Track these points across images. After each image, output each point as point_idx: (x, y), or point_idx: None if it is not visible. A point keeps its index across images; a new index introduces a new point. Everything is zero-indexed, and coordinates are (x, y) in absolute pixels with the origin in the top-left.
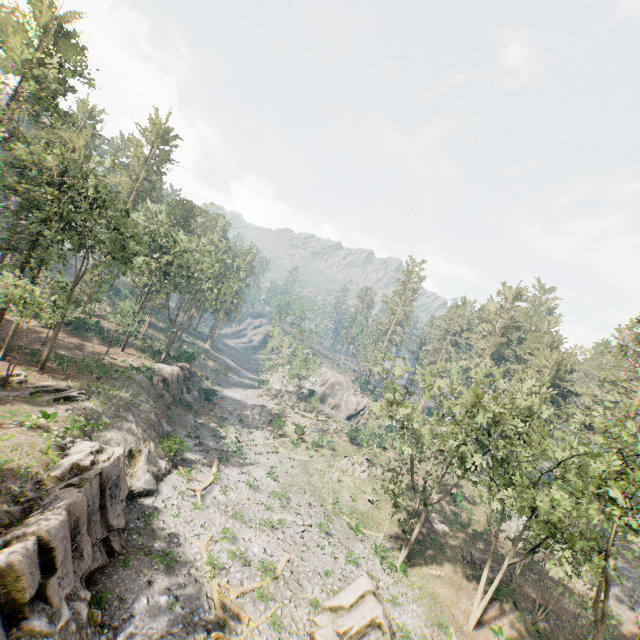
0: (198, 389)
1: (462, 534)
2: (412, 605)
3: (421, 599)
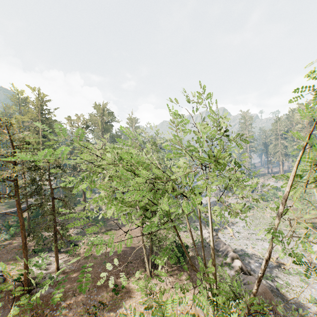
0: None
1: None
2: None
3: None
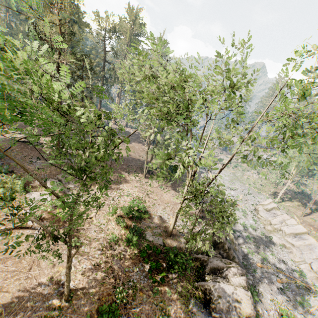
0: None
1: (299, 196)
2: (281, 210)
3: (283, 209)
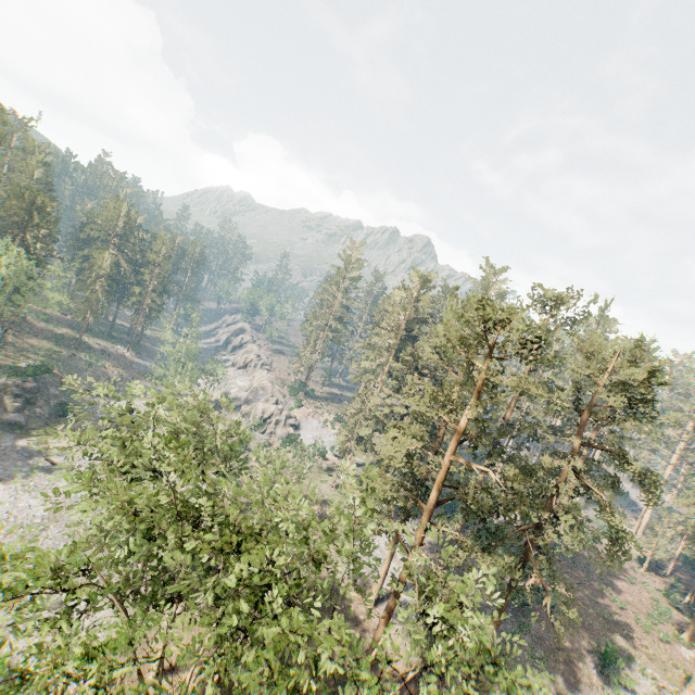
0: (55, 404)
1: None
2: None
3: None
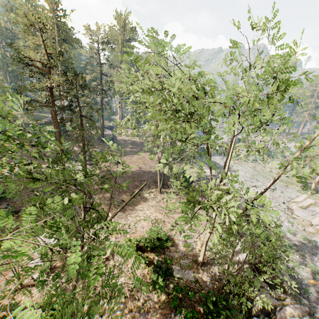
0: None
1: None
2: (317, 204)
3: None
